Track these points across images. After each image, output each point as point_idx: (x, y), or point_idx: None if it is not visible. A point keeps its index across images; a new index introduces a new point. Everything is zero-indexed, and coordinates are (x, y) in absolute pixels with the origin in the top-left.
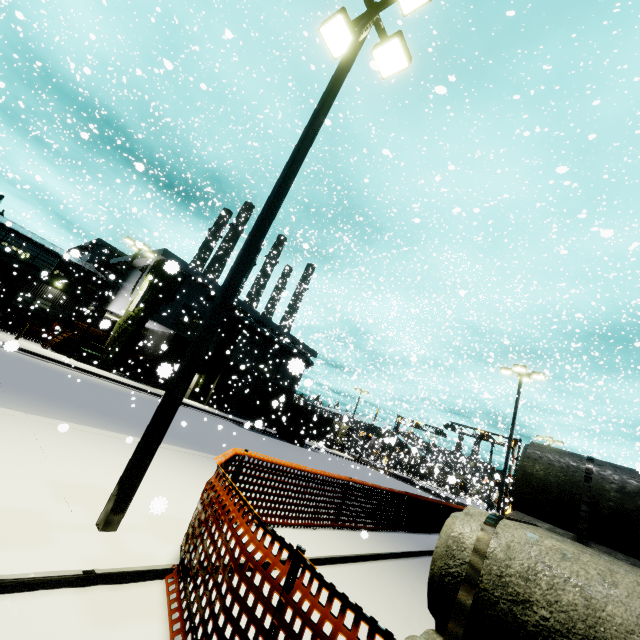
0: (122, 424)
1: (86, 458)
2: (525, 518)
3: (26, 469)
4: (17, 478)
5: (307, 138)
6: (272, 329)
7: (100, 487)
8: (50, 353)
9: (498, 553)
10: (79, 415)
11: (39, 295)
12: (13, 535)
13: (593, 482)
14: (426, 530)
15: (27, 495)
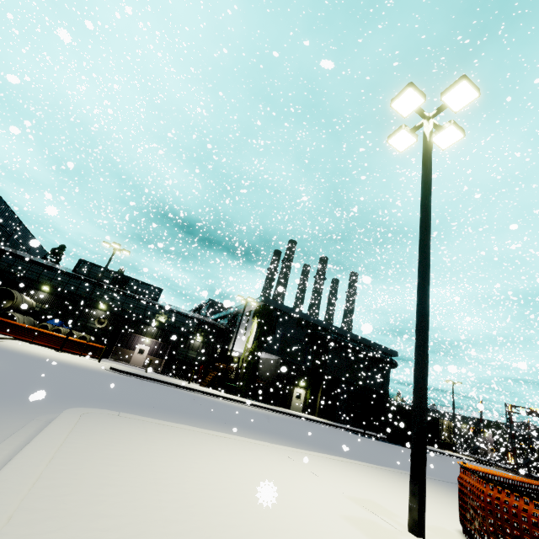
0: (299, 443)
1: (333, 476)
2: None
3: (325, 487)
4: (331, 494)
5: (427, 218)
6: (352, 339)
7: (370, 500)
8: (209, 390)
9: None
10: (275, 439)
11: (189, 348)
12: (385, 537)
13: None
14: None
15: (352, 507)
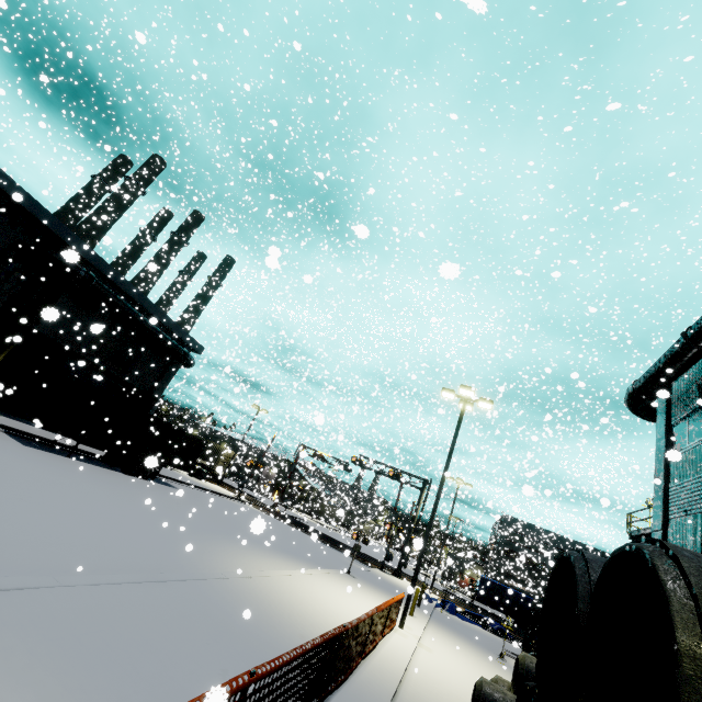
0: None
1: None
2: None
3: None
4: None
5: None
6: (131, 297)
7: None
8: None
9: None
10: None
11: None
12: None
13: None
14: None
15: None
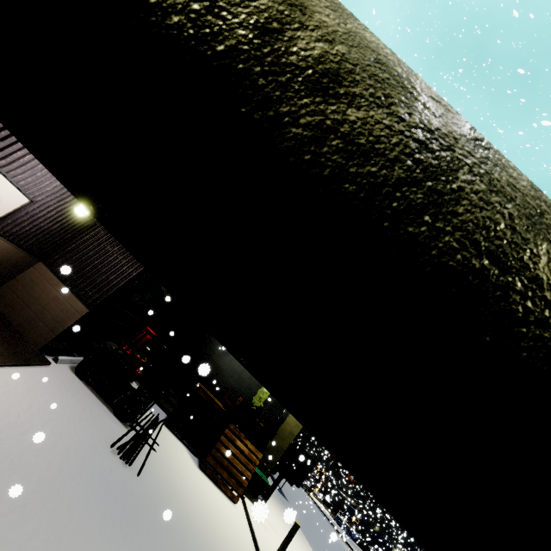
0: None
1: None
2: None
3: None
4: None
5: None
6: None
7: None
8: None
9: None
10: None
11: None
12: None
13: None
14: None
15: None
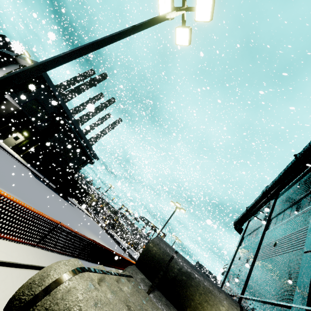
0: None
1: None
2: (135, 270)
3: None
4: None
5: (118, 35)
6: (81, 136)
7: None
8: None
9: (58, 293)
10: None
11: None
12: None
13: (171, 262)
14: (96, 261)
15: None
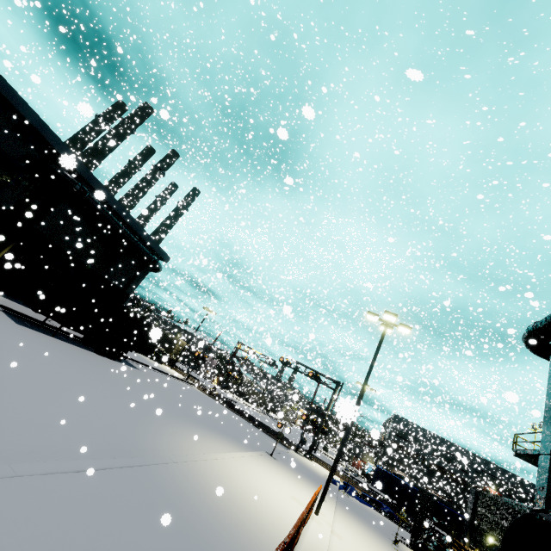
0: None
1: None
2: None
3: None
4: None
5: None
6: (115, 211)
7: None
8: None
9: None
10: None
11: None
12: None
13: None
14: None
15: None
